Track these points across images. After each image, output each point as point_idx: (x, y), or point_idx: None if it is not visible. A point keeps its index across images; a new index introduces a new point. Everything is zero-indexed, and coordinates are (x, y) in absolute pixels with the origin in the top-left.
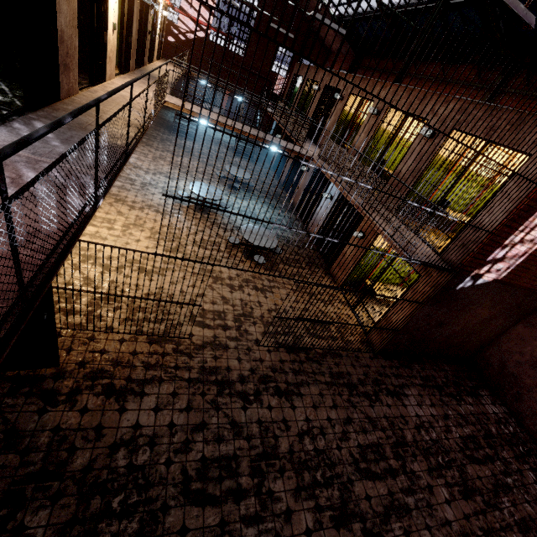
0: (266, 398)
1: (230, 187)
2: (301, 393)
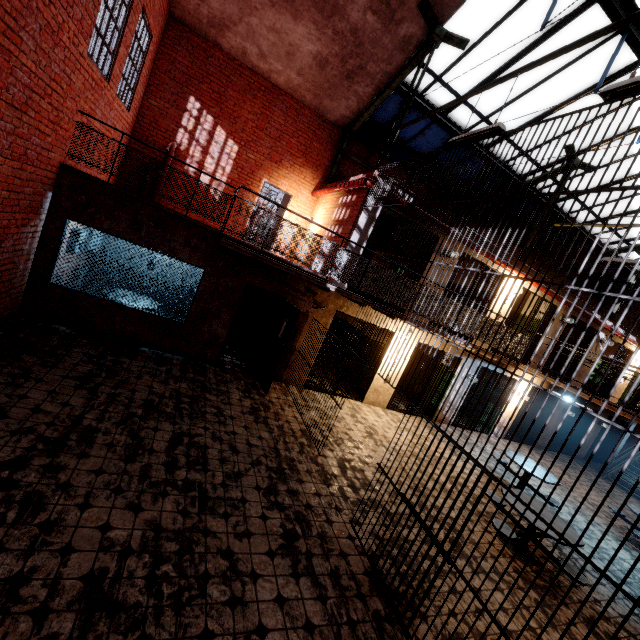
0: (275, 515)
1: (632, 540)
2: (298, 576)
